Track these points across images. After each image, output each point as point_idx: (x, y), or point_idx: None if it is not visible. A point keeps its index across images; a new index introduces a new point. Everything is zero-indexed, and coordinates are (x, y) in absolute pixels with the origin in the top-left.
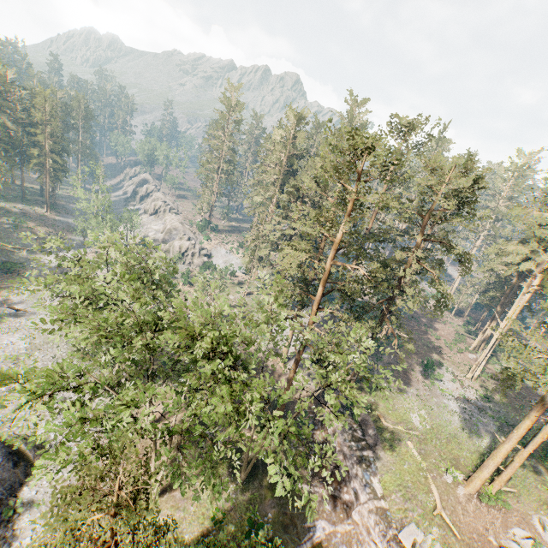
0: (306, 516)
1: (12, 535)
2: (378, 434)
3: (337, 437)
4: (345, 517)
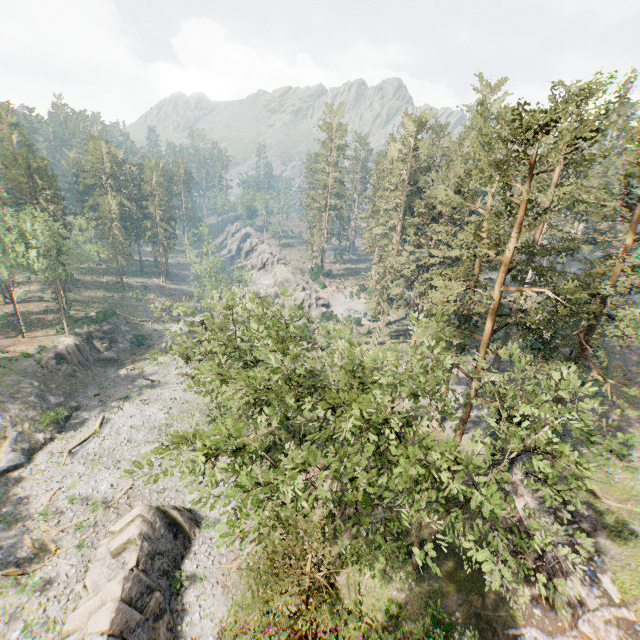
0: (508, 620)
1: (182, 609)
2: (596, 515)
3: (534, 517)
4: (566, 627)
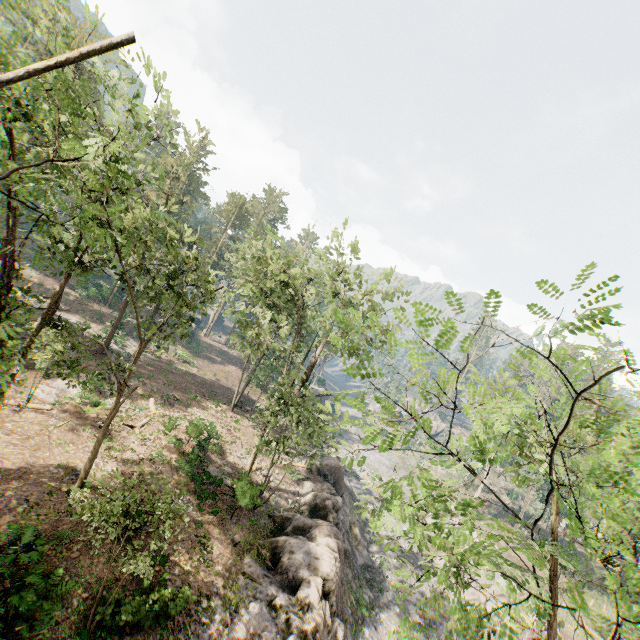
0: None
1: None
2: None
3: None
4: None
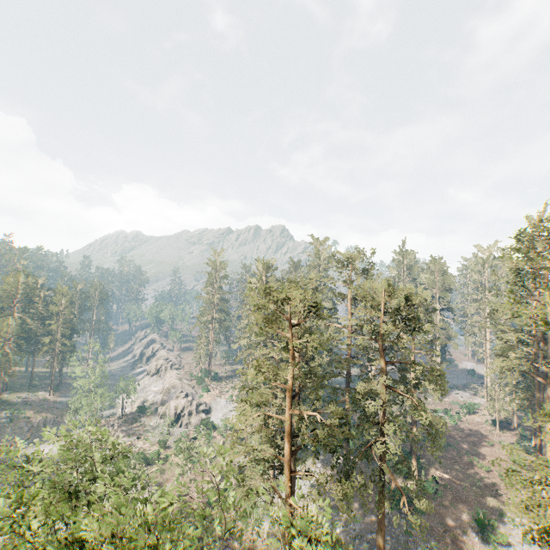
0: None
1: None
2: None
3: None
4: None
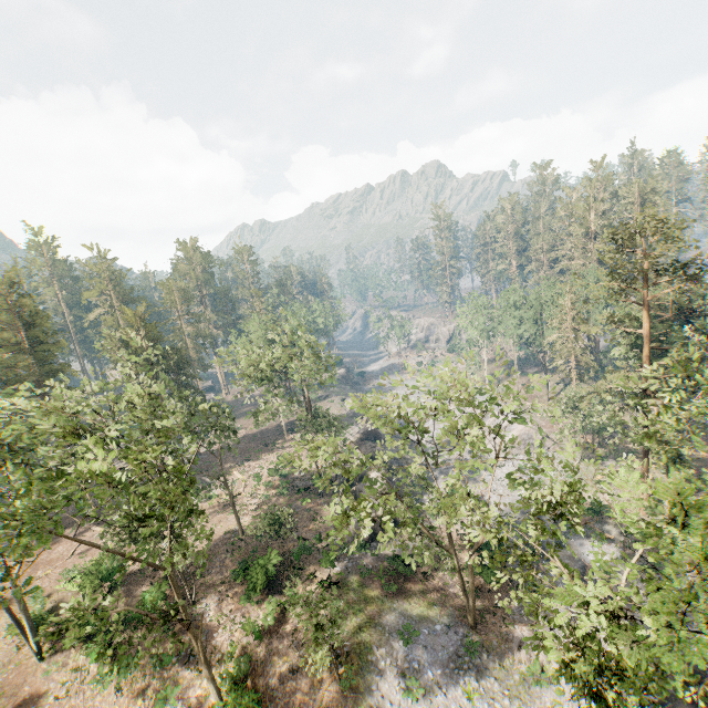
0: None
1: None
2: None
3: None
4: None
